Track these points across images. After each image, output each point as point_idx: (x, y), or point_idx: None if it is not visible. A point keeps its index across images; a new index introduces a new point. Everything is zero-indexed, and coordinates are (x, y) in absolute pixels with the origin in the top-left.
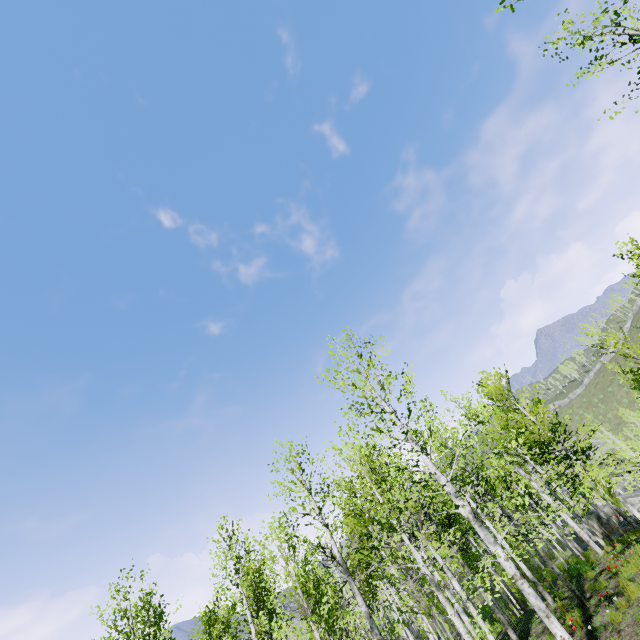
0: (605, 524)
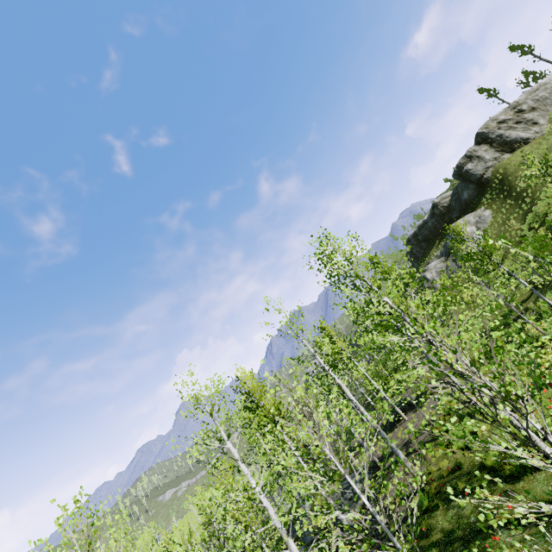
0: None
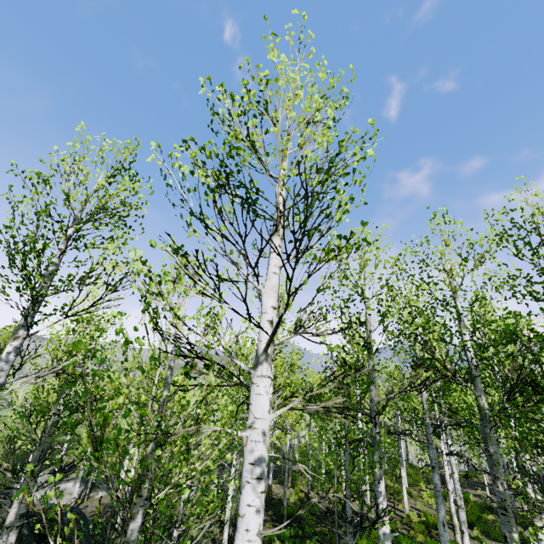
0: None
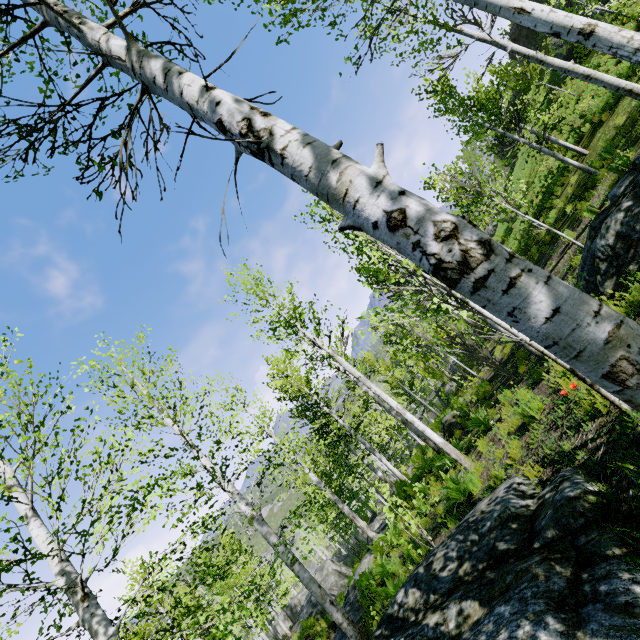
0: (295, 613)
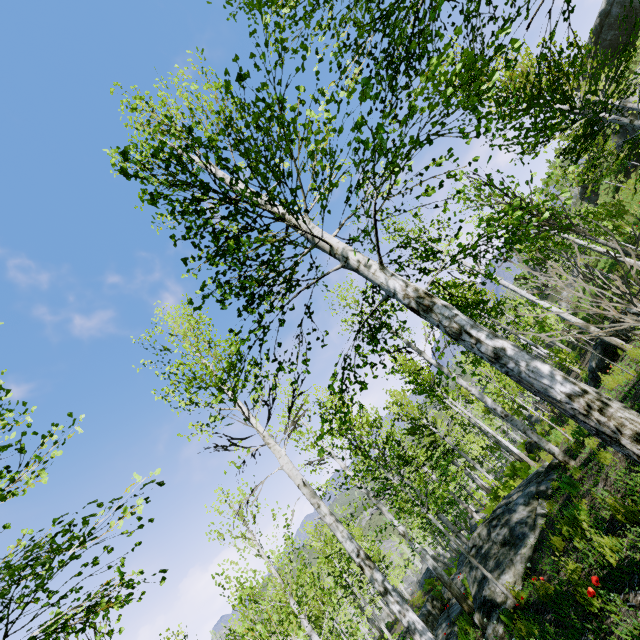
0: None
